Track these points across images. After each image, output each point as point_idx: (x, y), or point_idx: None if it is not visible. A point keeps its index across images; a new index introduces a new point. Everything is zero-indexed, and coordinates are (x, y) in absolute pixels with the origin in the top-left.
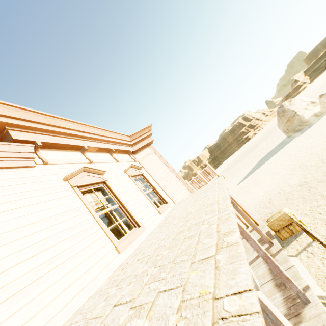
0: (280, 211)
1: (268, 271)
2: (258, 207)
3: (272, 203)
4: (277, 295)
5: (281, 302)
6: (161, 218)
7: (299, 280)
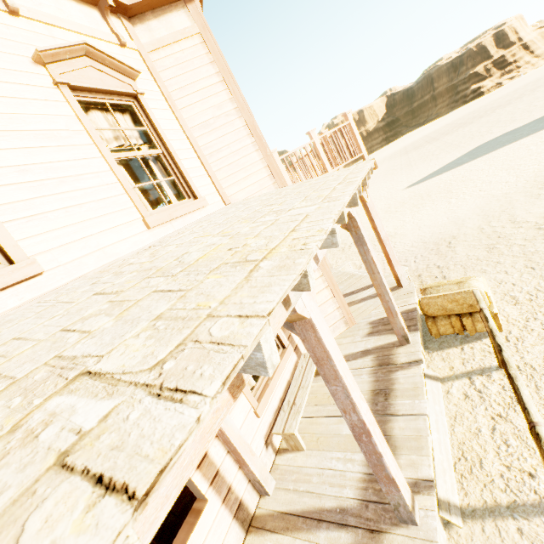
0: (465, 281)
1: (369, 396)
2: (421, 246)
3: (454, 248)
4: (359, 457)
5: (358, 477)
6: (148, 239)
7: (419, 455)
